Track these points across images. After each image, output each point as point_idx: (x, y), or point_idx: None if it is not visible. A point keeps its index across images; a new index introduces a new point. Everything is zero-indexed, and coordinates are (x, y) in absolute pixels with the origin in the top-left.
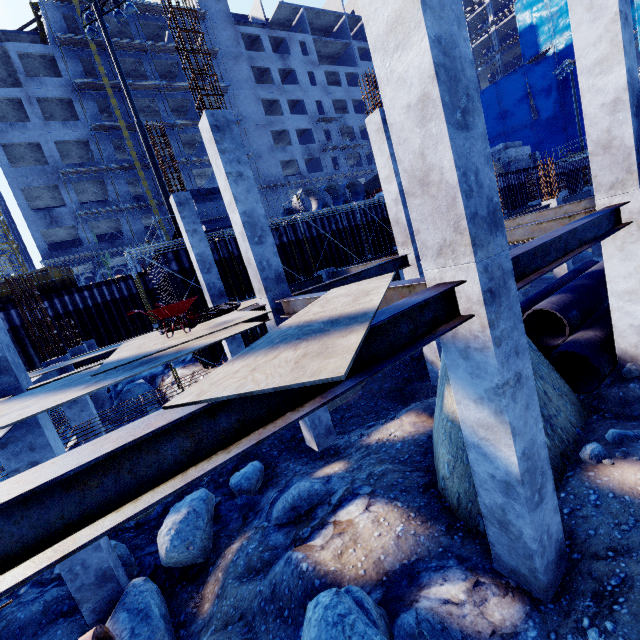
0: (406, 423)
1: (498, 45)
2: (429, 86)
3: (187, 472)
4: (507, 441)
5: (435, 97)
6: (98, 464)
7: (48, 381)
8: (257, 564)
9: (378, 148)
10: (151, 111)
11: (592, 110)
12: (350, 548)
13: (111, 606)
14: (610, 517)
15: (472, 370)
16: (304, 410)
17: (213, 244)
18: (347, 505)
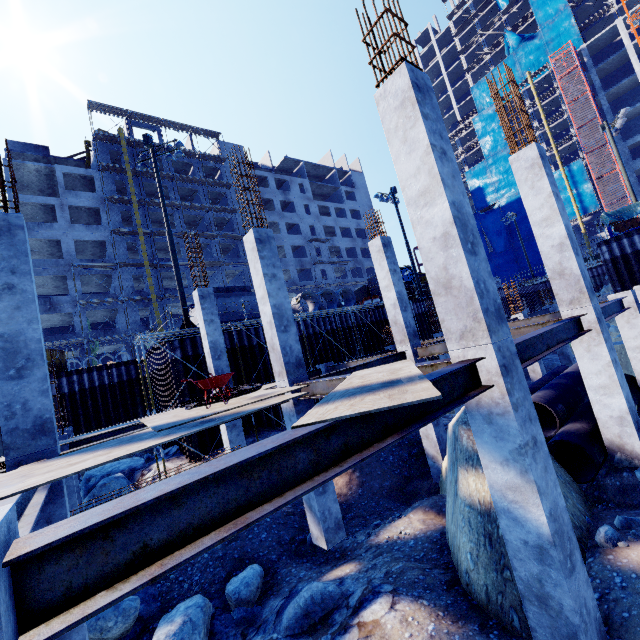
0: (415, 520)
1: None
2: (449, 228)
3: (313, 479)
4: (535, 500)
5: (454, 234)
6: (260, 460)
7: (81, 447)
8: None
9: (379, 264)
10: None
11: (545, 249)
12: None
13: None
14: (638, 597)
15: (496, 434)
16: (388, 441)
17: None
18: (369, 605)
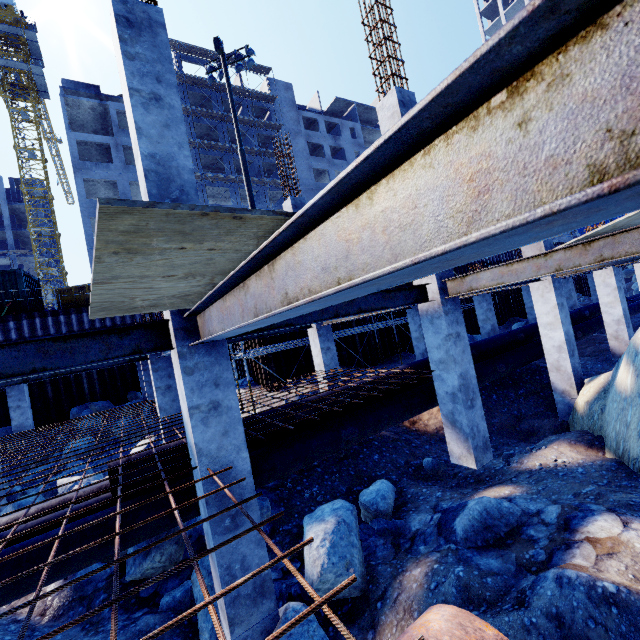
0: (566, 450)
1: None
2: None
3: None
4: None
5: None
6: None
7: None
8: (484, 592)
9: None
10: (215, 168)
11: None
12: None
13: (263, 639)
14: None
15: None
16: None
17: None
18: (586, 522)
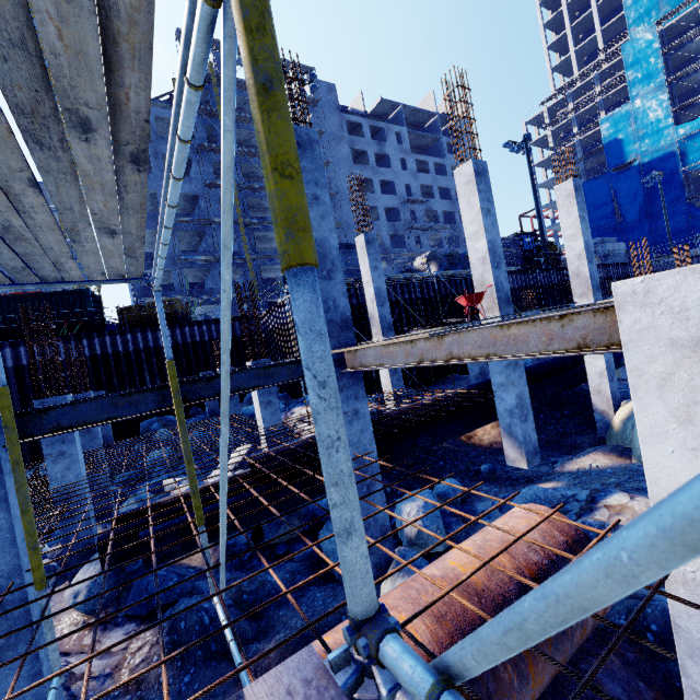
0: (600, 458)
1: (582, 153)
2: None
3: None
4: None
5: None
6: None
7: None
8: None
9: (565, 210)
10: (254, 177)
11: None
12: None
13: (386, 566)
14: None
15: None
16: None
17: (354, 290)
18: (605, 498)
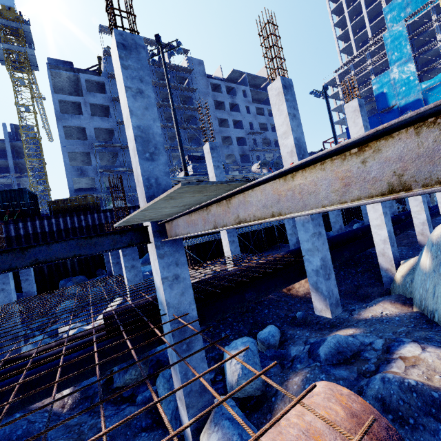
0: (388, 307)
1: None
2: None
3: None
4: None
5: None
6: None
7: None
8: None
9: (353, 122)
10: None
11: None
12: (434, 375)
13: (206, 417)
14: None
15: None
16: None
17: None
18: (399, 348)
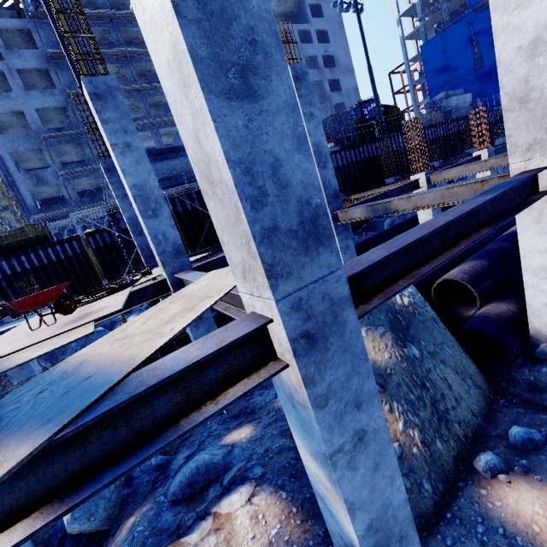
0: None
1: None
2: (174, 29)
3: None
4: (345, 515)
5: (183, 48)
6: None
7: None
8: None
9: None
10: (121, 76)
11: (507, 55)
12: None
13: None
14: None
15: (301, 423)
16: None
17: None
18: (233, 491)
